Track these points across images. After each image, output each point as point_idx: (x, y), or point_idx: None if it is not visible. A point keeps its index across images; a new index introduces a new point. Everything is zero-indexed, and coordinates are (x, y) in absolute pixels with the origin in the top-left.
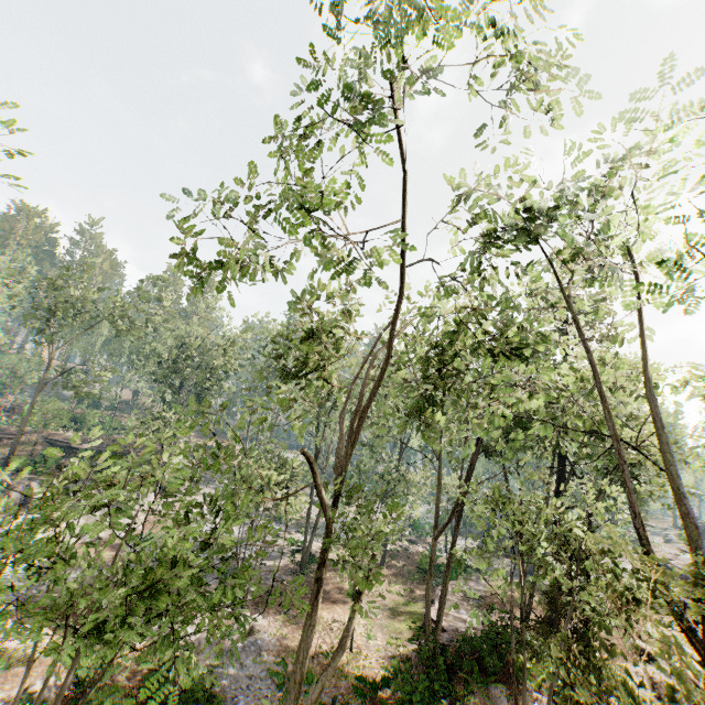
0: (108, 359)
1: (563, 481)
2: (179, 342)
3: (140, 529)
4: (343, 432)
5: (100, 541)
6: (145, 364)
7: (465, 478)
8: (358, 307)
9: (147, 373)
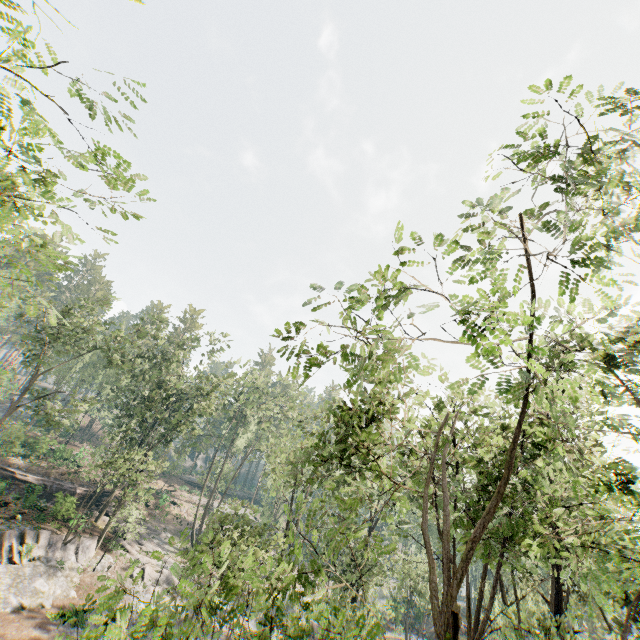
0: (79, 384)
1: (561, 595)
2: (159, 378)
3: (71, 596)
4: (432, 557)
5: (23, 611)
6: (119, 395)
7: (491, 596)
8: (422, 399)
9: (117, 405)
